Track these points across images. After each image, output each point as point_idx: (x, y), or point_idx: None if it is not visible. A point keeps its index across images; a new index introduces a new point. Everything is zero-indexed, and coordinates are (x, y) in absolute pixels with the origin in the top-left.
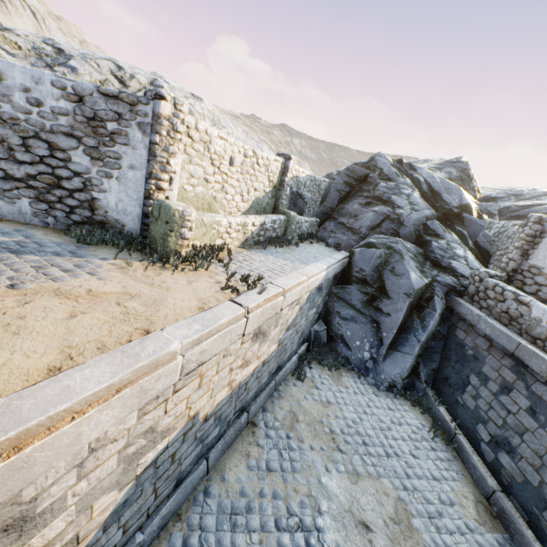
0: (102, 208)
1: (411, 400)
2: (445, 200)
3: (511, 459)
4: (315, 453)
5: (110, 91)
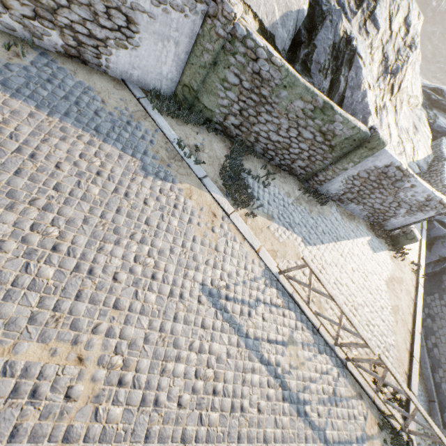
0: (388, 221)
1: None
2: None
3: (431, 321)
4: None
5: (443, 202)
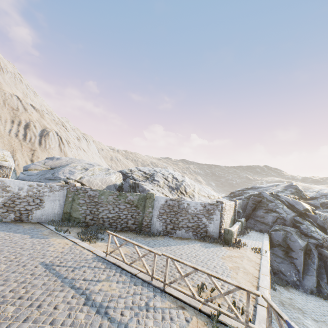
0: (209, 231)
1: (323, 297)
2: (297, 208)
3: None
4: (297, 313)
5: (211, 203)
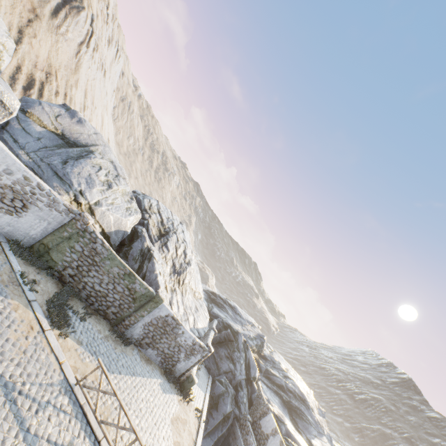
0: (176, 367)
1: None
2: (251, 372)
3: None
4: None
5: (202, 346)
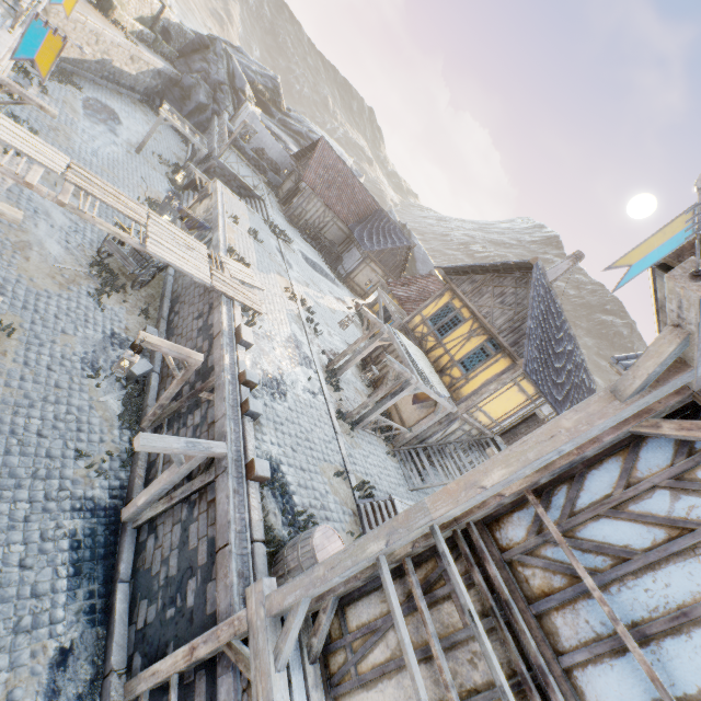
0: None
1: (183, 138)
2: (236, 82)
3: None
4: (140, 112)
5: None
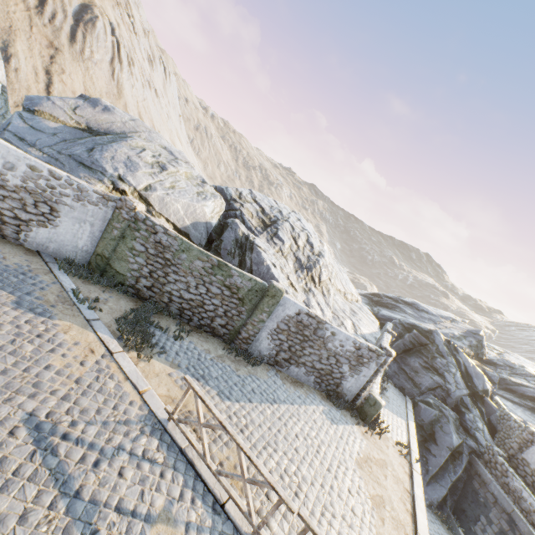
0: (342, 387)
1: (441, 517)
2: (475, 383)
3: None
4: None
5: (372, 349)
